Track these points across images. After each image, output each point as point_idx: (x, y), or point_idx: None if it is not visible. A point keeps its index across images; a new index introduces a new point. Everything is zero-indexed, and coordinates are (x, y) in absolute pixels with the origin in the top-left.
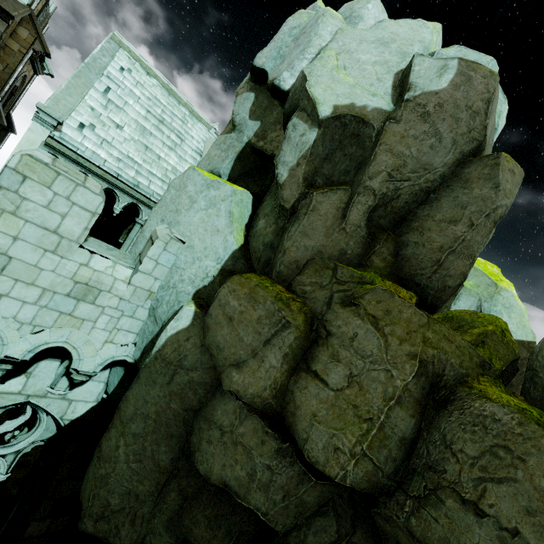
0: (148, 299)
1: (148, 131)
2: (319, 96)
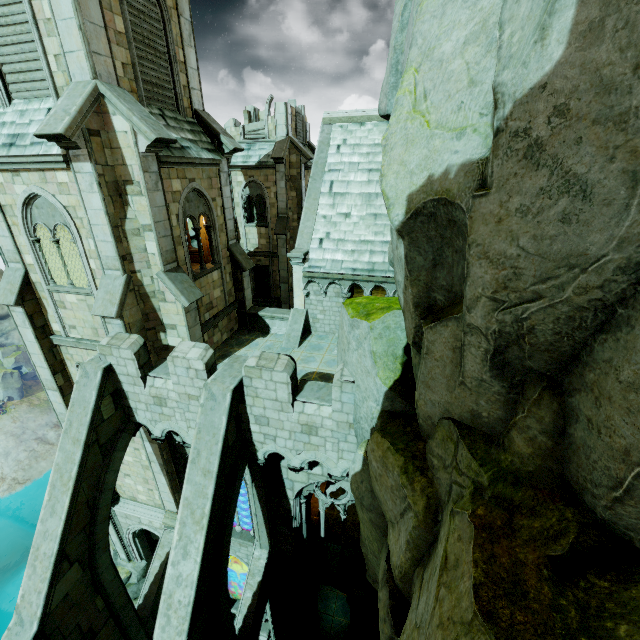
0: (350, 428)
1: (373, 195)
2: (390, 192)
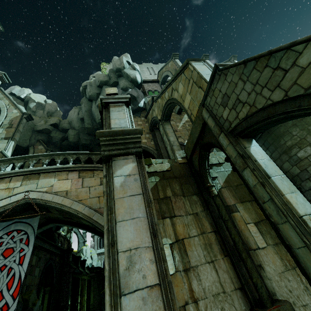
0: None
1: None
2: (34, 99)
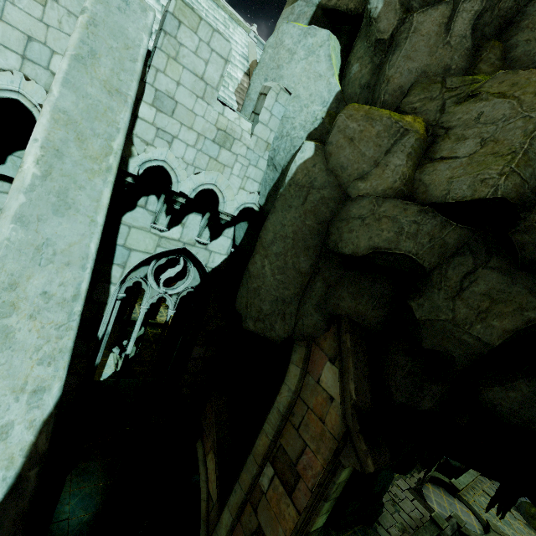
0: (266, 151)
1: None
2: None
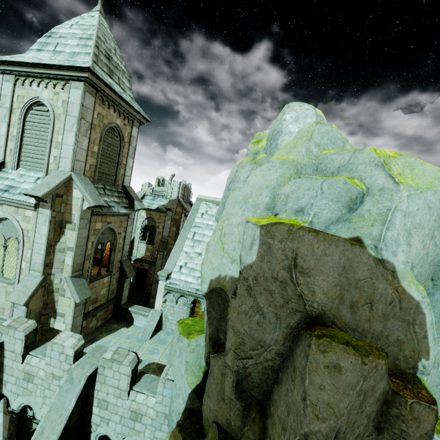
0: (165, 418)
1: None
2: (204, 274)
